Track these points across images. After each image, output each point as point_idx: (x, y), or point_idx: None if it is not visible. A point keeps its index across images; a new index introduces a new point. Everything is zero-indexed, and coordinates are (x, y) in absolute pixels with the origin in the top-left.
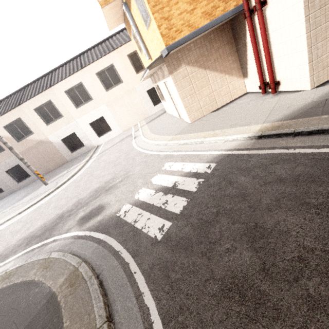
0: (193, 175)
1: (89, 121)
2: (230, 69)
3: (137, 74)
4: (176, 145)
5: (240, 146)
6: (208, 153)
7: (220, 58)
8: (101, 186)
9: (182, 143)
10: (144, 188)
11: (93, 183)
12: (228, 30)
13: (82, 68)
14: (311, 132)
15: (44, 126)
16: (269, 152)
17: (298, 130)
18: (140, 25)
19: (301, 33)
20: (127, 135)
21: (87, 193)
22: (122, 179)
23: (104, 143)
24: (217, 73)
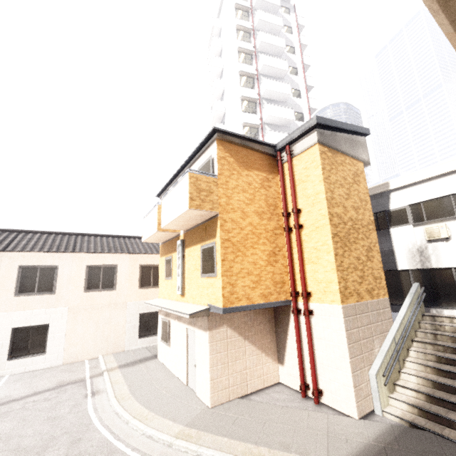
0: None
1: (18, 324)
2: (267, 347)
3: (139, 289)
4: (192, 455)
5: None
6: None
7: (260, 332)
8: None
9: (206, 454)
10: None
11: None
12: (271, 309)
13: (74, 252)
14: None
15: None
16: None
17: None
18: (190, 265)
19: (345, 356)
20: (73, 377)
21: None
22: None
23: (10, 375)
24: (255, 347)
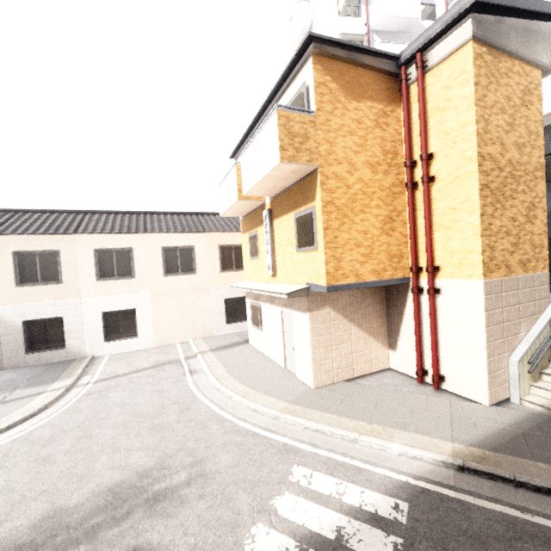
0: (371, 519)
1: (106, 308)
2: (376, 332)
3: (221, 273)
4: (300, 427)
5: (435, 476)
6: (380, 472)
7: (368, 315)
8: (127, 483)
9: (315, 427)
10: (263, 526)
11: (100, 464)
12: (382, 290)
13: (146, 232)
14: (539, 489)
15: (9, 285)
16: (493, 507)
17: (520, 478)
18: (281, 239)
19: (480, 340)
20: (168, 358)
21: (83, 493)
22: (189, 478)
23: (110, 355)
24: (362, 331)
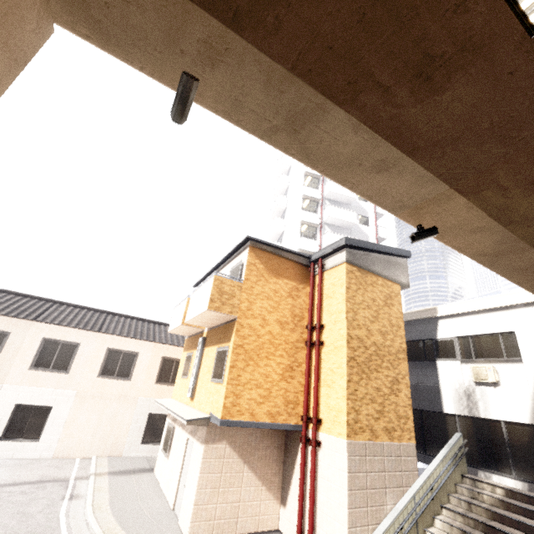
0: None
1: (23, 400)
2: (270, 480)
3: (156, 384)
4: None
5: None
6: None
7: (265, 459)
8: None
9: None
10: None
11: None
12: (283, 433)
13: (99, 332)
14: None
15: None
16: None
17: None
18: (205, 366)
19: (344, 504)
20: (58, 474)
21: None
22: None
23: None
24: (255, 476)
